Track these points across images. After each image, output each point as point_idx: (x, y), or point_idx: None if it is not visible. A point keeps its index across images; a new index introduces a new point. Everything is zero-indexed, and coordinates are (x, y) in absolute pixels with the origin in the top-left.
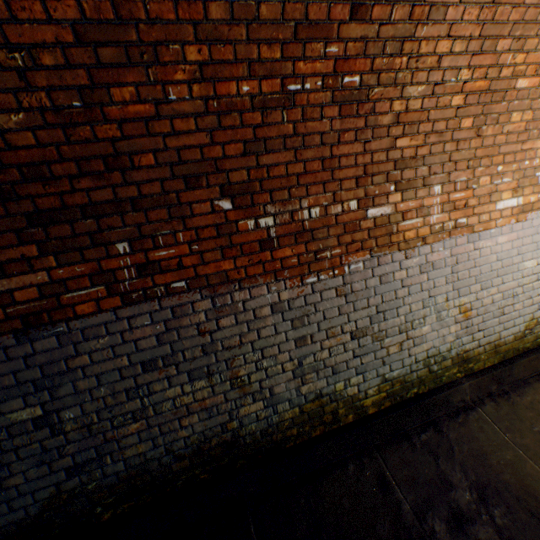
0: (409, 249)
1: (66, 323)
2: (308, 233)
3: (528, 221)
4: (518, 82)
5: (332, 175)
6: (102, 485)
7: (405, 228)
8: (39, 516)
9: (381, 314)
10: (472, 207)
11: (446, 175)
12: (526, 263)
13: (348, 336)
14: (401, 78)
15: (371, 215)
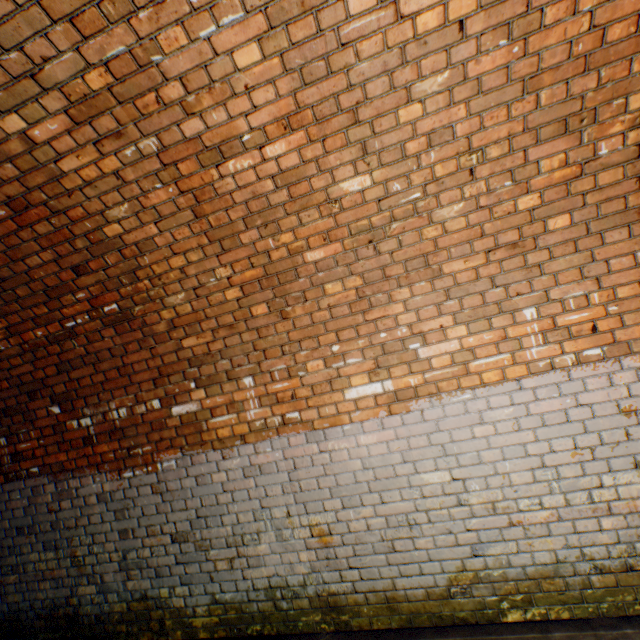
0: (227, 448)
1: None
2: (120, 430)
3: (415, 412)
4: (307, 255)
5: (132, 379)
6: None
7: (217, 424)
8: None
9: (203, 519)
10: (304, 397)
11: (257, 365)
12: (426, 475)
13: (170, 537)
14: (155, 294)
15: (177, 412)
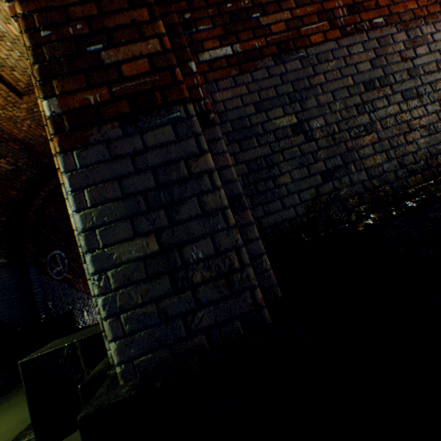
0: None
1: (304, 50)
2: None
3: None
4: None
5: None
6: (351, 193)
7: None
8: (305, 218)
9: None
10: None
11: None
12: None
13: None
14: None
15: None
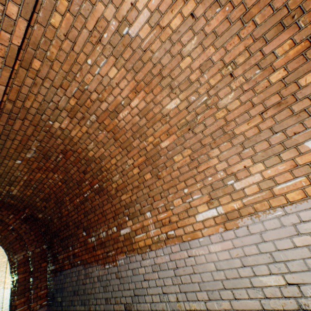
0: (143, 253)
1: (65, 270)
2: (104, 243)
3: (242, 227)
4: (161, 145)
5: (106, 217)
6: None
7: (138, 239)
8: None
9: (137, 296)
10: (175, 221)
11: (151, 205)
12: (264, 278)
13: (123, 306)
14: (109, 177)
15: (122, 233)
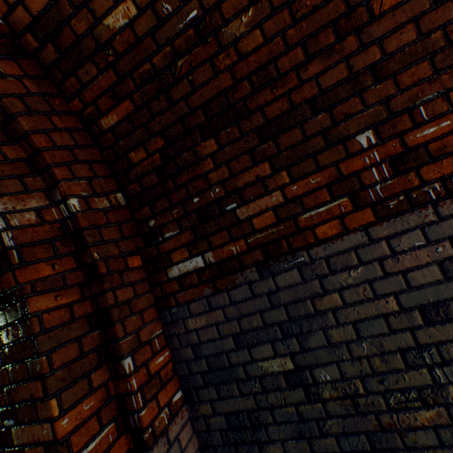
0: None
1: (305, 251)
2: None
3: None
4: None
5: None
6: None
7: None
8: None
9: None
10: None
11: None
12: None
13: None
14: None
15: None
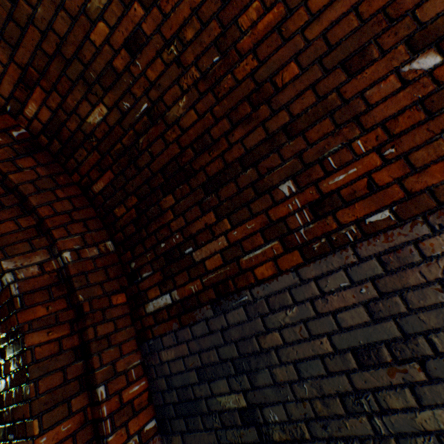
0: None
1: (248, 291)
2: None
3: None
4: None
5: None
6: None
7: None
8: None
9: None
10: None
11: None
12: None
13: None
14: None
15: None
